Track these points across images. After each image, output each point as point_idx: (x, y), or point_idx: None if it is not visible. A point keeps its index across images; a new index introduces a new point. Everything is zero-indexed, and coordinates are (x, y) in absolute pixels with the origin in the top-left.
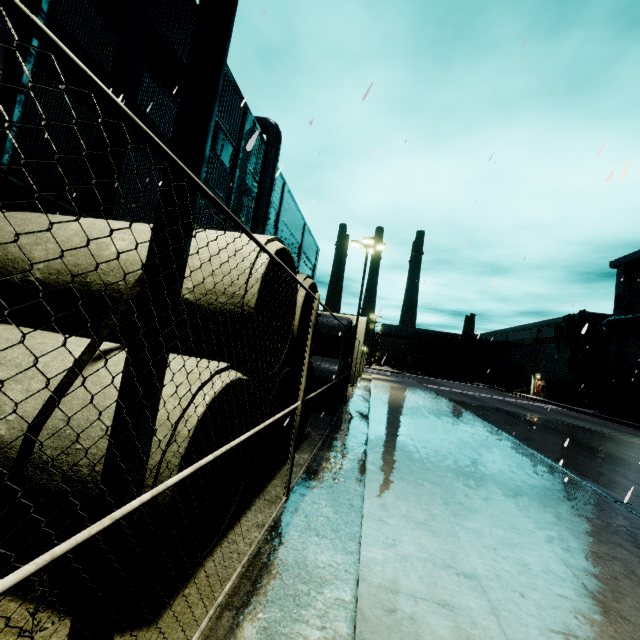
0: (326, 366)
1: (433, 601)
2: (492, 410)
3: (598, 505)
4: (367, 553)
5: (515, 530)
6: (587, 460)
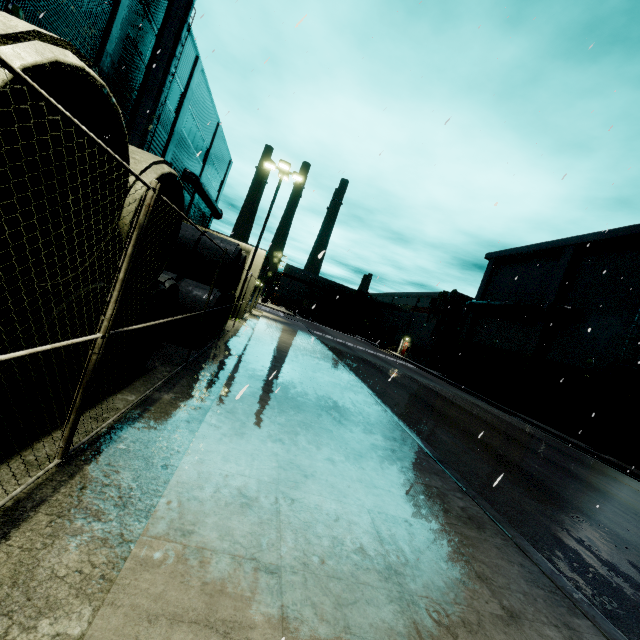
0: (199, 294)
1: (206, 623)
2: (363, 363)
3: (422, 465)
4: (142, 551)
5: (343, 498)
6: (424, 417)
